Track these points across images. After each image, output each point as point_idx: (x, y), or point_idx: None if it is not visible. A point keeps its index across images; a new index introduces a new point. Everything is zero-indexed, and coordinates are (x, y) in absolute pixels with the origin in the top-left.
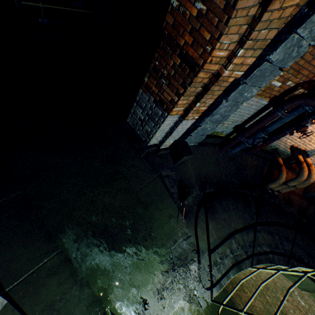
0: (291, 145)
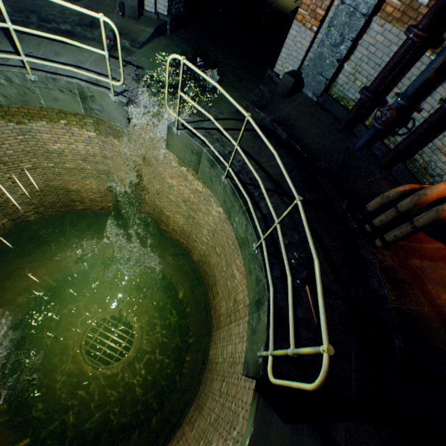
0: None
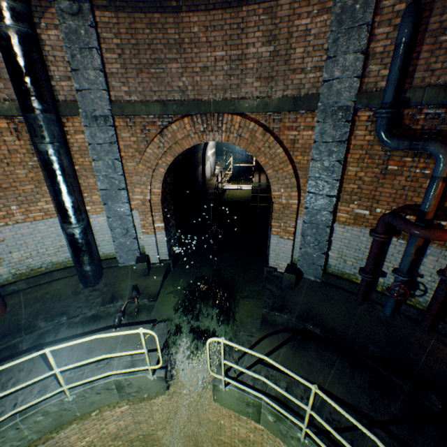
0: None
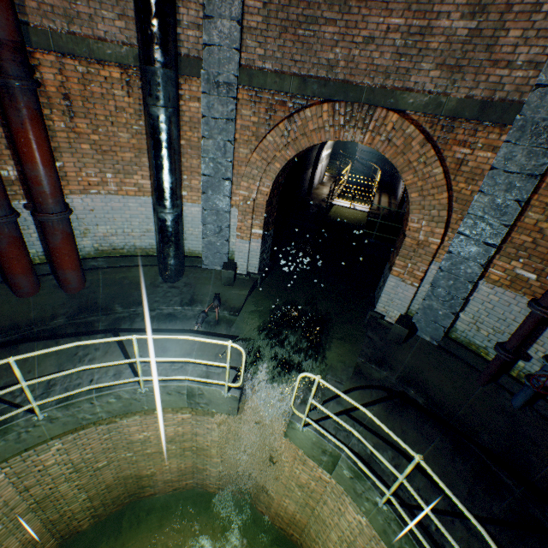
0: None
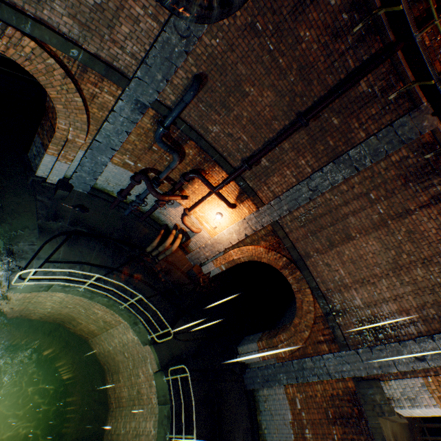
0: (175, 223)
